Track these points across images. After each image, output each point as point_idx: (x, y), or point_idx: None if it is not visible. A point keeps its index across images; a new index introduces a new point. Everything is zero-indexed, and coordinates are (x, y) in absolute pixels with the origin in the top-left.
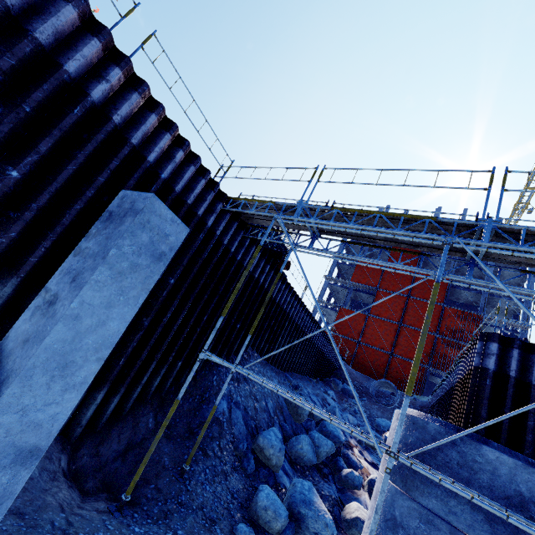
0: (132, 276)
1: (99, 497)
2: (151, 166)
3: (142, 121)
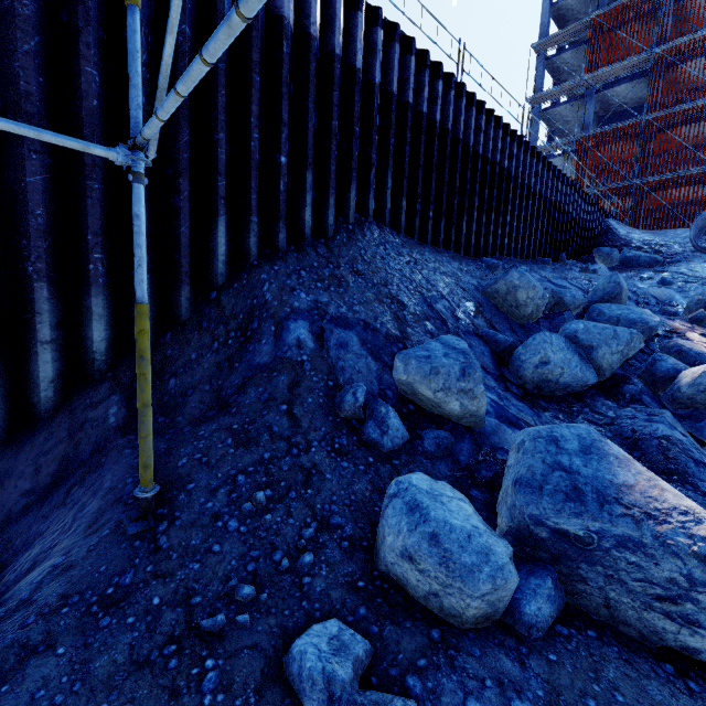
0: None
1: None
2: None
3: None
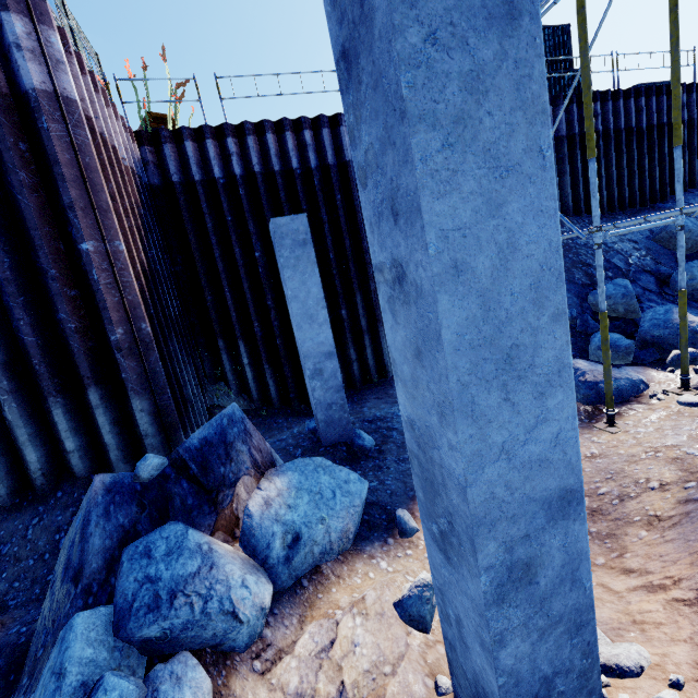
0: (301, 263)
1: None
2: (301, 169)
3: (267, 149)
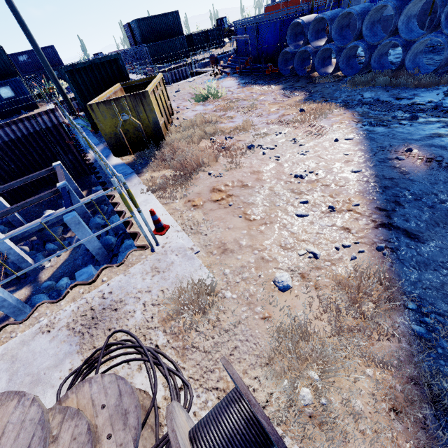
0: None
1: None
2: None
3: None
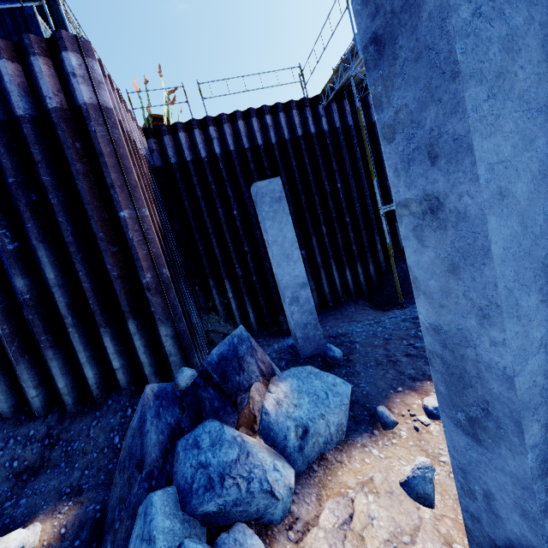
0: (277, 215)
1: (394, 309)
2: (265, 145)
3: (239, 132)
